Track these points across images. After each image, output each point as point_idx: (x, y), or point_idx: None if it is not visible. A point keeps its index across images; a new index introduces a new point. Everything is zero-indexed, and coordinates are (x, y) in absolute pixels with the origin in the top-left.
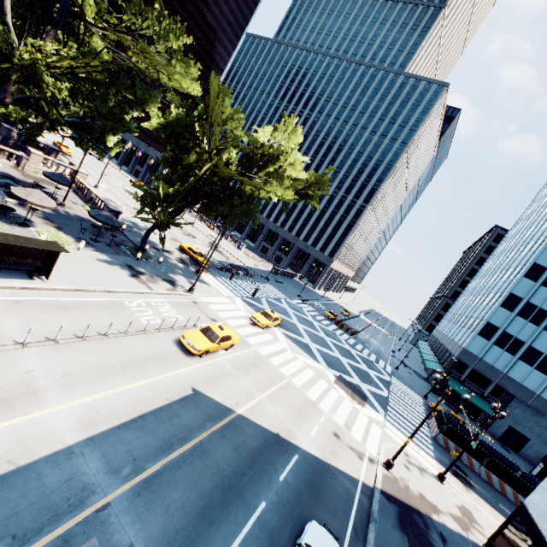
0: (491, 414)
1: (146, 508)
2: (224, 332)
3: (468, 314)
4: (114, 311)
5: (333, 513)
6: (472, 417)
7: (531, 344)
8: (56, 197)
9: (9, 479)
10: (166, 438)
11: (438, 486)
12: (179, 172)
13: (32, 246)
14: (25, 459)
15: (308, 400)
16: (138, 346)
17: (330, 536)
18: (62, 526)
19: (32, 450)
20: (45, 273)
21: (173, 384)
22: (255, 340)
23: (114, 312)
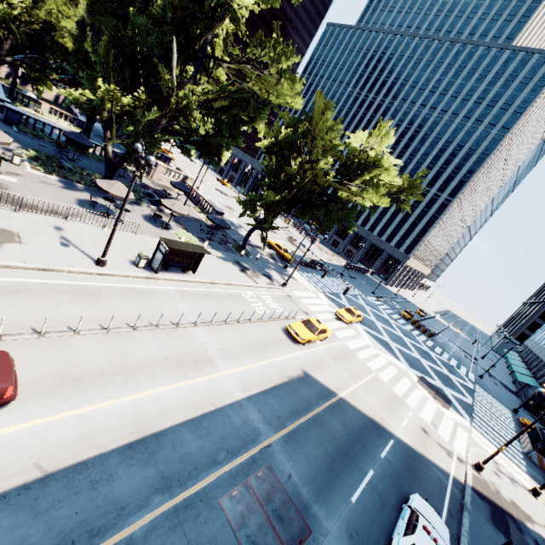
0: None
1: (293, 452)
2: (321, 326)
3: None
4: (237, 301)
5: (429, 494)
6: None
7: None
8: None
9: (215, 414)
10: (294, 406)
11: (532, 500)
12: (280, 180)
13: (192, 250)
14: (218, 404)
15: (395, 395)
16: (259, 331)
17: (432, 508)
18: (250, 451)
19: (221, 399)
20: (192, 269)
21: (289, 365)
22: (341, 334)
23: (237, 302)
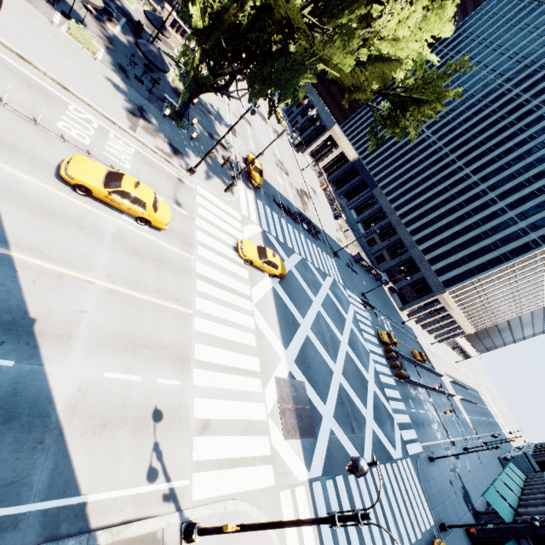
0: None
1: None
2: (135, 191)
3: None
4: (36, 94)
5: None
6: None
7: None
8: None
9: None
10: None
11: None
12: None
13: None
14: None
15: (183, 349)
16: None
17: None
18: None
19: None
20: None
21: None
22: (210, 256)
23: (33, 94)
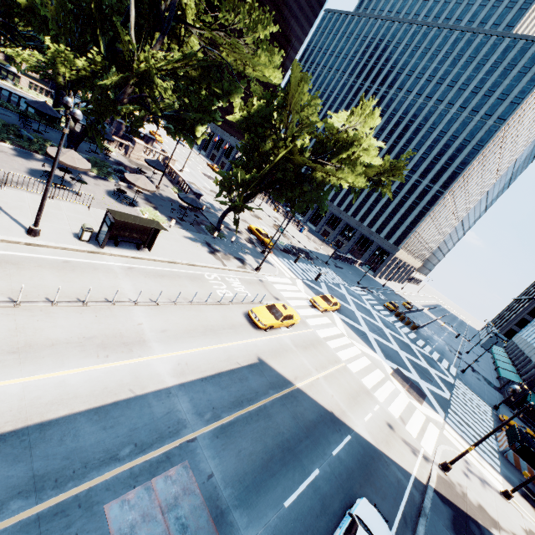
0: None
1: (222, 448)
2: (287, 311)
3: None
4: (197, 282)
5: (383, 497)
6: None
7: None
8: (153, 181)
9: (131, 402)
10: (237, 395)
11: (502, 503)
12: (255, 159)
13: (142, 224)
14: (140, 390)
15: (362, 387)
16: (215, 315)
17: (379, 516)
18: (165, 446)
19: (144, 385)
20: (148, 246)
21: (242, 351)
22: (313, 322)
23: (196, 283)
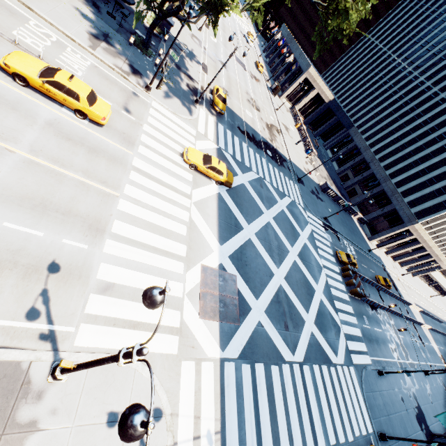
0: None
1: None
2: (68, 83)
3: None
4: None
5: None
6: None
7: None
8: None
9: None
10: None
11: None
12: None
13: None
14: None
15: (100, 221)
16: None
17: None
18: None
19: None
20: None
21: None
22: (151, 155)
23: None
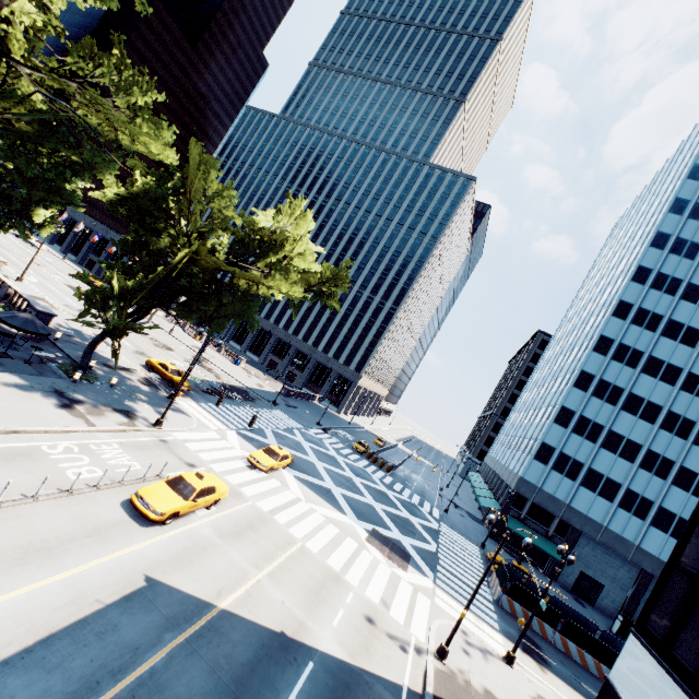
0: (558, 558)
1: None
2: (204, 483)
3: (521, 434)
4: (20, 463)
5: None
6: (538, 567)
7: (590, 466)
8: None
9: None
10: (87, 673)
11: (508, 673)
12: (144, 259)
13: None
14: None
15: (329, 571)
16: (57, 517)
17: None
18: None
19: None
20: None
21: (111, 574)
22: (253, 490)
23: (19, 464)
